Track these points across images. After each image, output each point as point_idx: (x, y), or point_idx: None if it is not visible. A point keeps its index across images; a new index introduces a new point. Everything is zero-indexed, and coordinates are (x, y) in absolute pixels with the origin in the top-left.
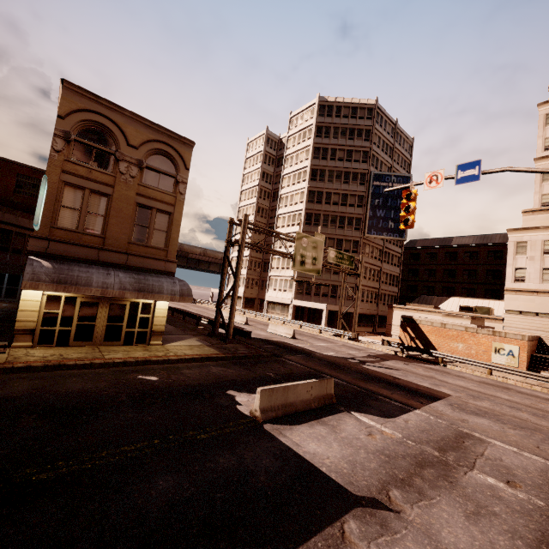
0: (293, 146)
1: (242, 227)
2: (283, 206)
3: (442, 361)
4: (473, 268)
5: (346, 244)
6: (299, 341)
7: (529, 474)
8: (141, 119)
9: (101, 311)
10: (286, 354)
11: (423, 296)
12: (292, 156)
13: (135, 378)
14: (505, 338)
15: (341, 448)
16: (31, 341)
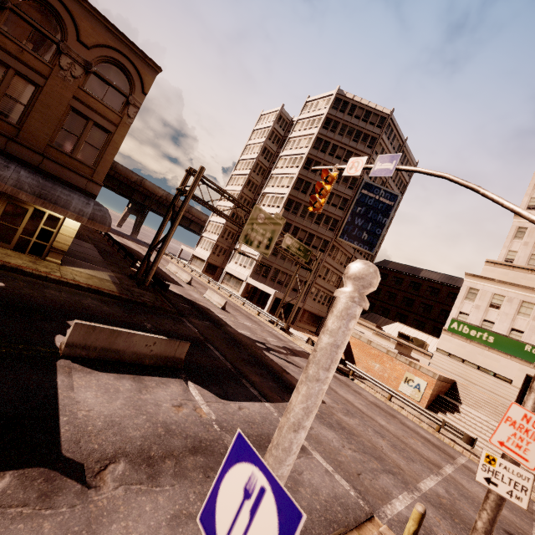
0: (300, 130)
1: (194, 178)
2: (271, 185)
3: (352, 374)
4: (431, 303)
5: (316, 240)
6: (226, 314)
7: (315, 496)
8: (102, 18)
9: None
10: (194, 317)
11: (372, 313)
12: (295, 140)
13: None
14: (418, 371)
15: (122, 407)
16: None
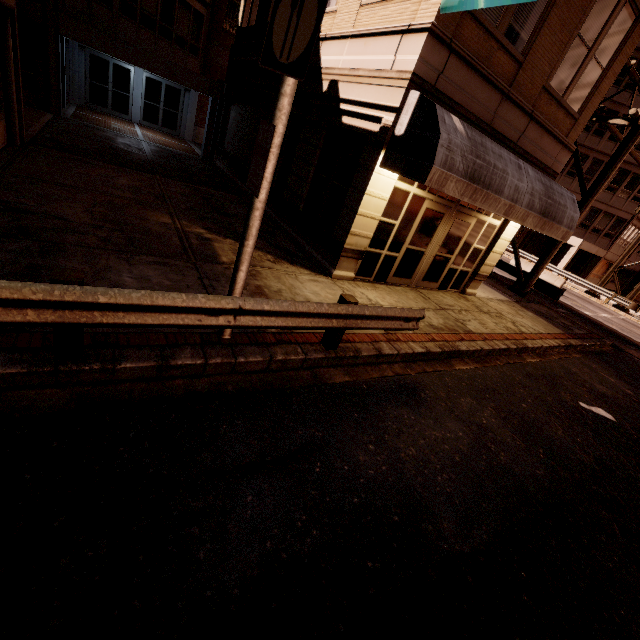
0: None
1: None
2: None
3: None
4: None
5: None
6: (574, 302)
7: None
8: None
9: (439, 231)
10: (618, 343)
11: None
12: None
13: (586, 412)
14: None
15: None
16: (353, 270)
